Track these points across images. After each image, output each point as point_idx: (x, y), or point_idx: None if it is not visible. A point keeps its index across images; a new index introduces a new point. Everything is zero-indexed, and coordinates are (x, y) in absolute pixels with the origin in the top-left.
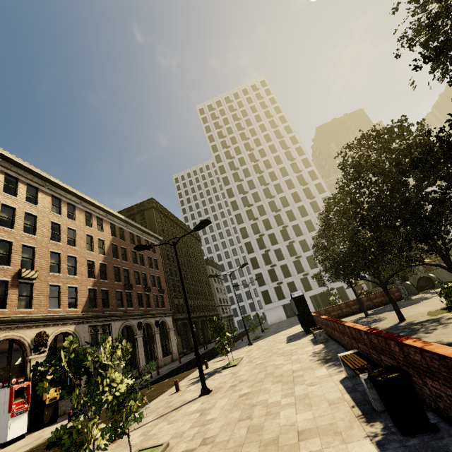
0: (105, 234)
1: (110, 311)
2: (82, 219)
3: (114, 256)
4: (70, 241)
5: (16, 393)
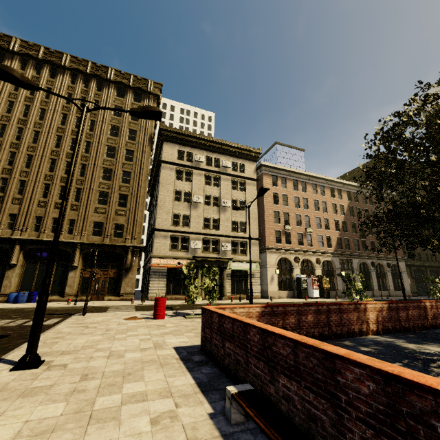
0: (343, 200)
1: (350, 251)
2: (328, 194)
3: (350, 214)
4: (323, 208)
5: (313, 281)
